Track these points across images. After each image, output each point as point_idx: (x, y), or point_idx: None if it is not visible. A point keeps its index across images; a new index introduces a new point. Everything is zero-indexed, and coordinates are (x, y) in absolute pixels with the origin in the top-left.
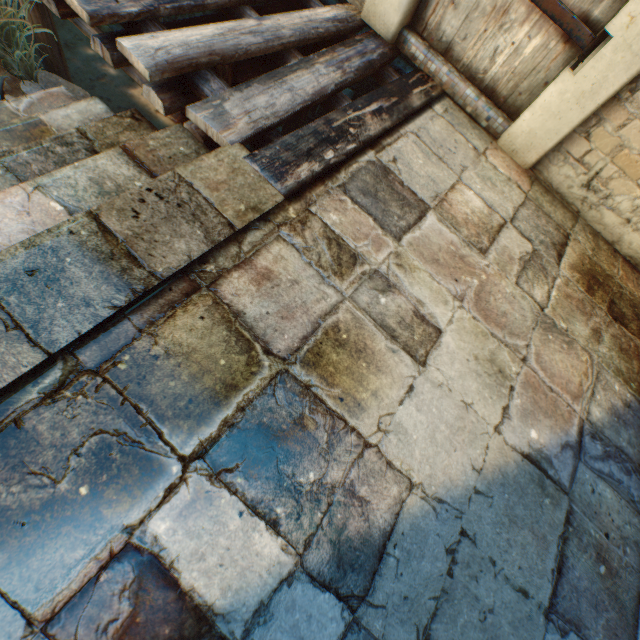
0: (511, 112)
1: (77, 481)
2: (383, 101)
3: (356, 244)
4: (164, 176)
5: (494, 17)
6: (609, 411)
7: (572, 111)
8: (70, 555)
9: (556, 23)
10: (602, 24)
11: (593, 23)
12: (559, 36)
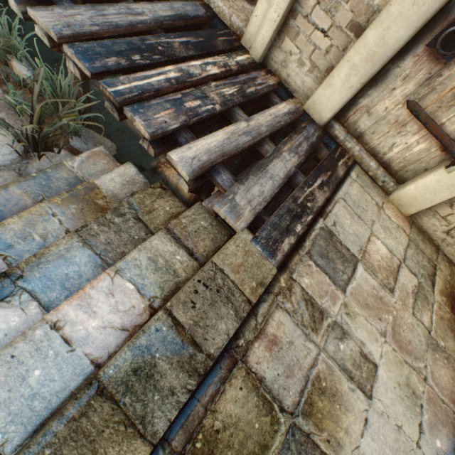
0: (399, 179)
1: None
2: (323, 175)
3: (321, 301)
4: (206, 266)
5: (395, 126)
6: None
7: (444, 192)
8: None
9: (437, 140)
10: None
11: None
12: (438, 146)
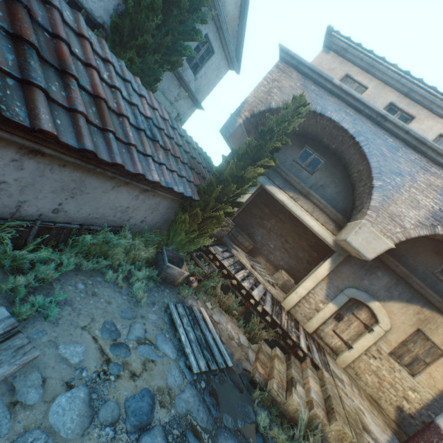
0: (336, 353)
1: (358, 429)
2: (321, 351)
3: (344, 390)
4: (324, 375)
5: (331, 336)
6: (390, 434)
7: (350, 358)
8: (365, 440)
9: (342, 341)
10: (350, 343)
11: (348, 343)
12: (343, 343)
